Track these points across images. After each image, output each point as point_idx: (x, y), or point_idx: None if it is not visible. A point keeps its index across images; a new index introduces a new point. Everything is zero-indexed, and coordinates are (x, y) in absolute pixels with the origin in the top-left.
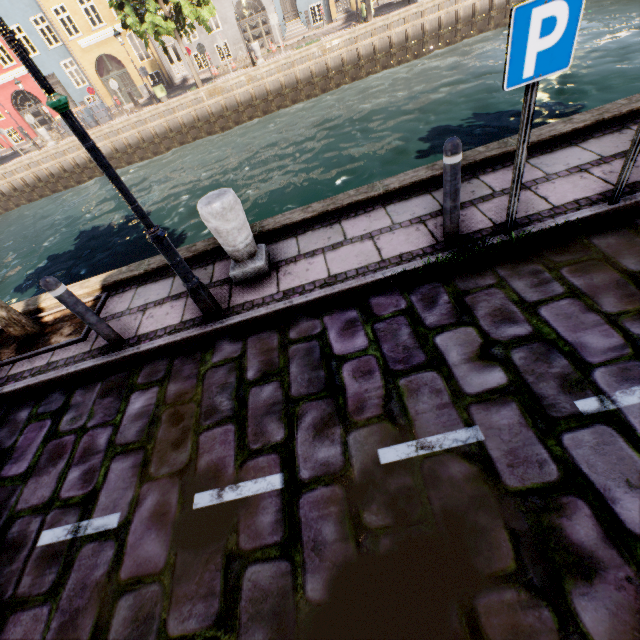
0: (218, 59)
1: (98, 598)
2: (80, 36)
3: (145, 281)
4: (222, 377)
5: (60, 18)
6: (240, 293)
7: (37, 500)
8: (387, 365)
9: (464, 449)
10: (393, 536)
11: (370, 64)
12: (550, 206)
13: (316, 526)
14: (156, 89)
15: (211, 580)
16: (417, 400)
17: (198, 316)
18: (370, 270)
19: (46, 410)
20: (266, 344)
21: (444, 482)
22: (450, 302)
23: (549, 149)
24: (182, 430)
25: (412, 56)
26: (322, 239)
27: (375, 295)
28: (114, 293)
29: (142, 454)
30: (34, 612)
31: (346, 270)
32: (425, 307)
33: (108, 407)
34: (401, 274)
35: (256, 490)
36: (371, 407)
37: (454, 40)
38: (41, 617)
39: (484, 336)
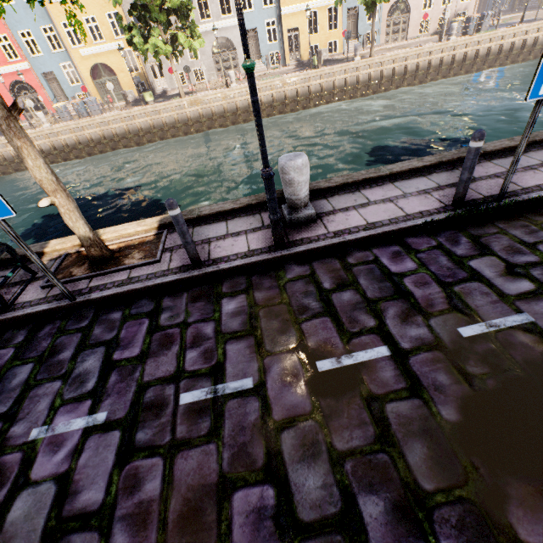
0: (194, 80)
1: (260, 434)
2: (82, 46)
3: (199, 223)
4: (302, 287)
5: (67, 30)
6: (294, 232)
7: (163, 373)
8: (439, 279)
9: (522, 326)
10: (494, 378)
11: (317, 98)
12: (520, 187)
13: (431, 376)
14: (146, 94)
15: (359, 415)
16: (473, 299)
17: (263, 247)
18: (400, 220)
19: (139, 312)
20: (331, 266)
21: (517, 345)
22: (470, 242)
23: (503, 155)
24: (282, 322)
25: (348, 97)
26: (349, 200)
27: (408, 237)
28: (172, 231)
29: (252, 338)
30: (201, 449)
31: (380, 220)
32: (452, 244)
33: (202, 308)
34: (427, 223)
35: (369, 357)
36: (439, 304)
37: (379, 90)
38: (210, 451)
39: (505, 262)
